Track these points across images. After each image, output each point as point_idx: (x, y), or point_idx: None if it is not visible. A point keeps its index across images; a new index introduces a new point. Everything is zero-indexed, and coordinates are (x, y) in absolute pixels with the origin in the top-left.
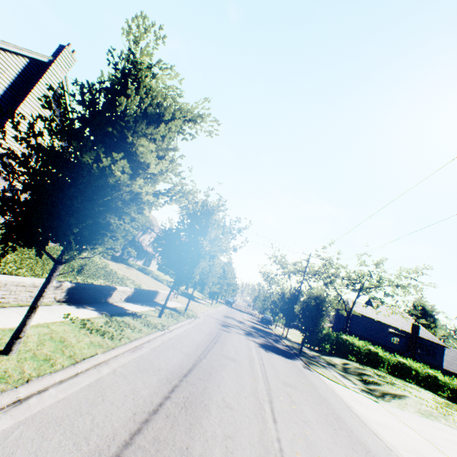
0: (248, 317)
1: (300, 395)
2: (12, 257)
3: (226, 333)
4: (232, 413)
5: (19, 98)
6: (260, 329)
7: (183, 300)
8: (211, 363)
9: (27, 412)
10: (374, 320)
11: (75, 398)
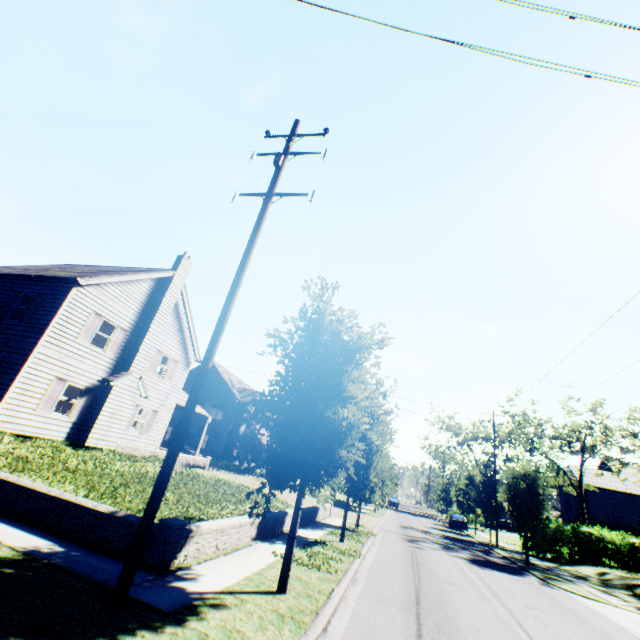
0: (429, 522)
1: (552, 617)
2: (171, 495)
3: (420, 551)
4: (486, 635)
5: (148, 318)
6: (455, 538)
7: (340, 512)
8: (432, 589)
9: (336, 636)
10: (622, 493)
11: (354, 626)
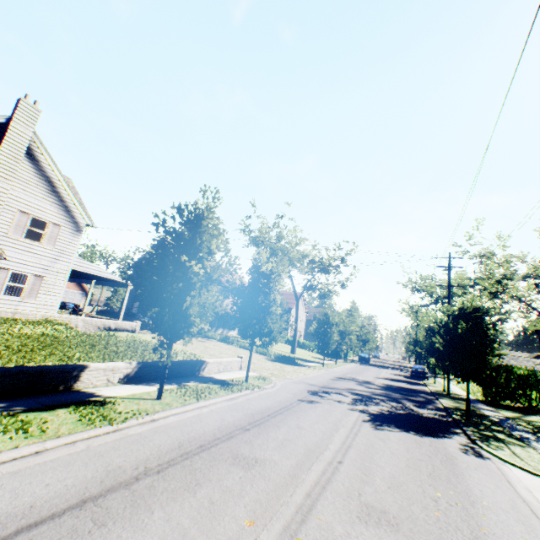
0: (388, 373)
1: None
2: None
3: (302, 406)
4: None
5: None
6: (399, 388)
7: (272, 366)
8: (156, 487)
9: None
10: None
11: None
